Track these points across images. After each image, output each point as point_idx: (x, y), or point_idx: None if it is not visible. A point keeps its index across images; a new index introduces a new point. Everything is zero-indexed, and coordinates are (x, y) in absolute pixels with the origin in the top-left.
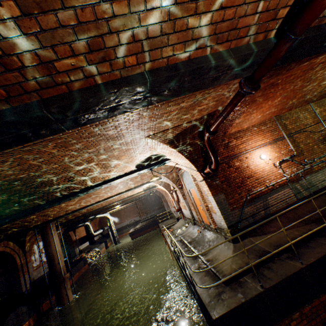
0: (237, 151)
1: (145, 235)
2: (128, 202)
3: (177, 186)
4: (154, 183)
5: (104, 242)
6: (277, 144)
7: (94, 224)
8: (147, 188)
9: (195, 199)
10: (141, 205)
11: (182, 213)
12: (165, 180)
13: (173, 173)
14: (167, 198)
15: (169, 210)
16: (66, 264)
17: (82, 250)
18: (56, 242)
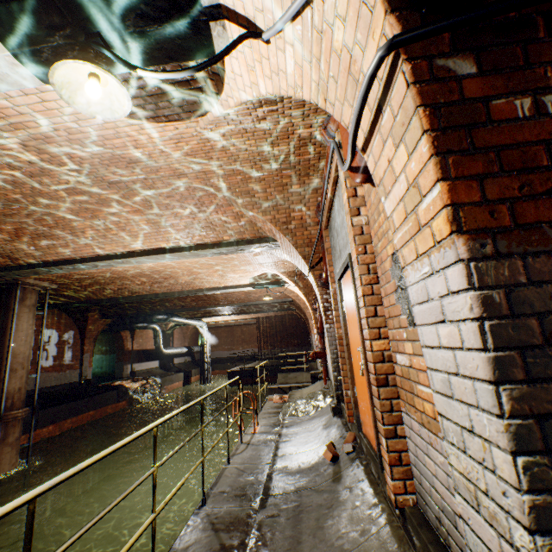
0: None
1: (256, 386)
2: (239, 313)
3: (314, 276)
4: (275, 269)
5: (184, 372)
6: None
7: (182, 336)
8: (261, 282)
9: (349, 321)
10: (267, 326)
11: (324, 365)
12: (289, 251)
13: (310, 230)
14: (312, 325)
15: (310, 351)
16: (89, 386)
17: (135, 372)
18: (21, 333)
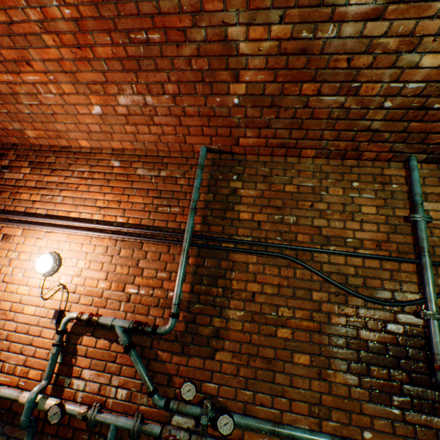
0: (4, 204)
1: None
2: None
3: None
4: None
5: None
6: (141, 252)
7: None
8: None
9: None
10: None
11: None
12: None
13: None
14: None
15: None
16: None
17: None
18: None
